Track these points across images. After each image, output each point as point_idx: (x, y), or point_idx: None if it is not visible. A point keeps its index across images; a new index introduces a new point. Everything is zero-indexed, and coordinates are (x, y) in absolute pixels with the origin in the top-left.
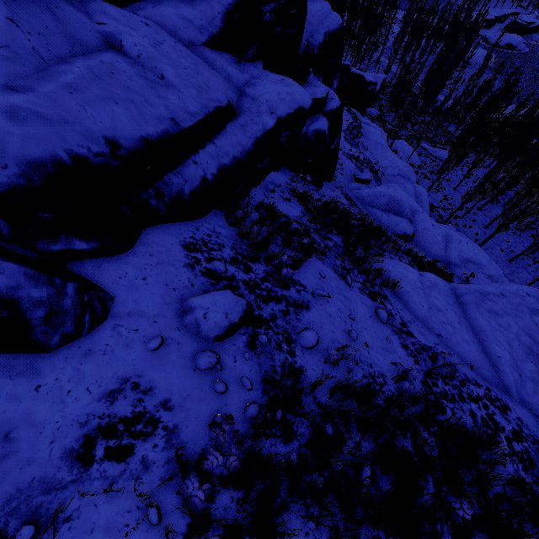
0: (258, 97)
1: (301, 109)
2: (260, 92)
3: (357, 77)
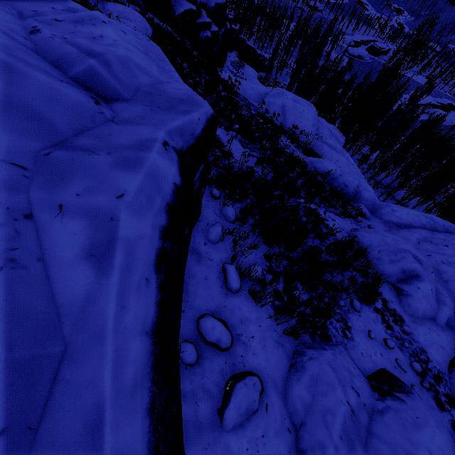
0: (180, 3)
1: (193, 10)
2: (181, 2)
3: (251, 48)
